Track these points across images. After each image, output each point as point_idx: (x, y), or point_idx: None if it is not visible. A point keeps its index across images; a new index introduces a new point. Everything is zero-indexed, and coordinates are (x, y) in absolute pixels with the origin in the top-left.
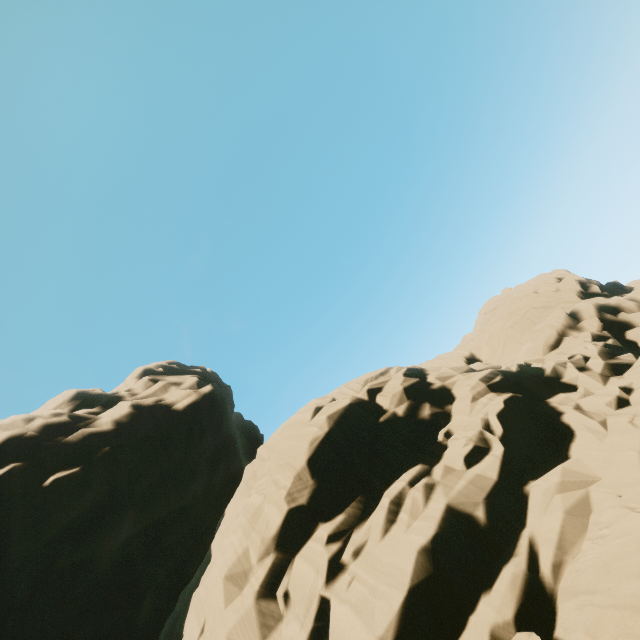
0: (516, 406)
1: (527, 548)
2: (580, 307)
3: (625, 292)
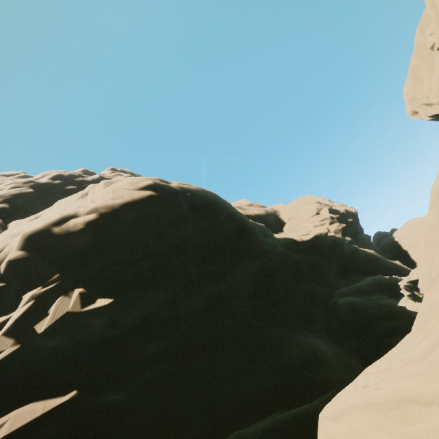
0: None
1: None
2: None
3: None
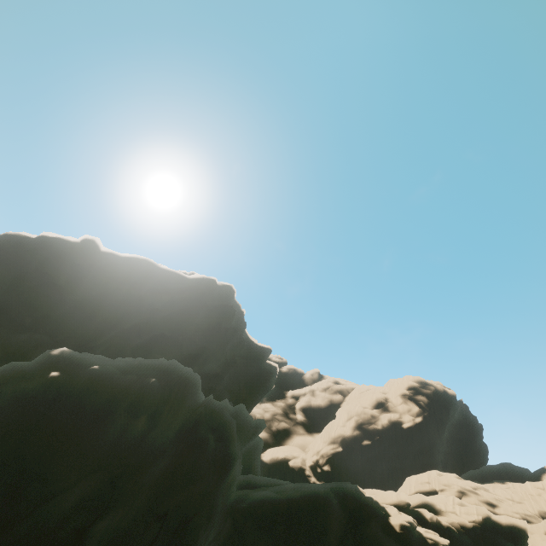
0: None
1: None
2: None
3: None
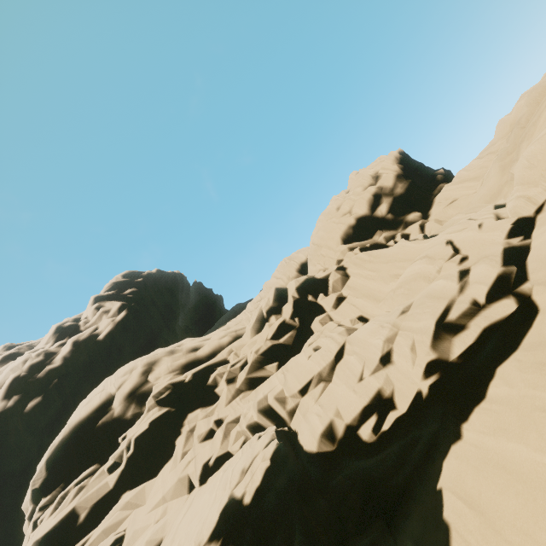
0: (163, 422)
1: (81, 545)
2: (290, 287)
3: (427, 200)
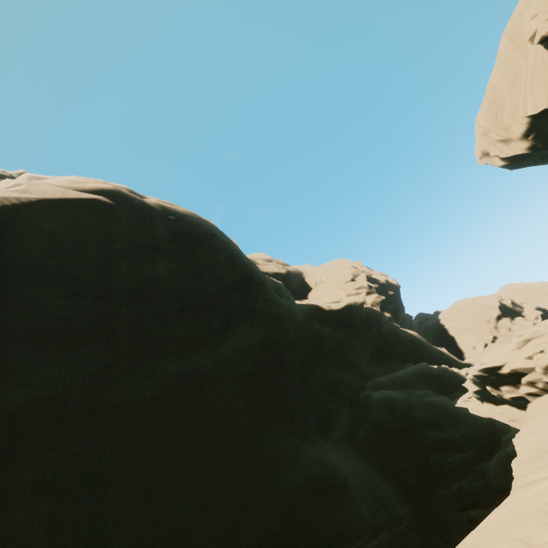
0: (542, 314)
1: None
2: None
3: None
